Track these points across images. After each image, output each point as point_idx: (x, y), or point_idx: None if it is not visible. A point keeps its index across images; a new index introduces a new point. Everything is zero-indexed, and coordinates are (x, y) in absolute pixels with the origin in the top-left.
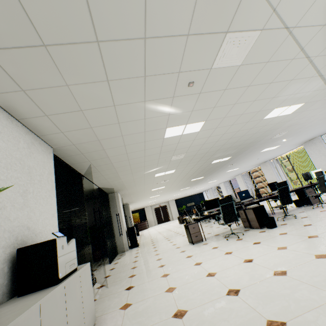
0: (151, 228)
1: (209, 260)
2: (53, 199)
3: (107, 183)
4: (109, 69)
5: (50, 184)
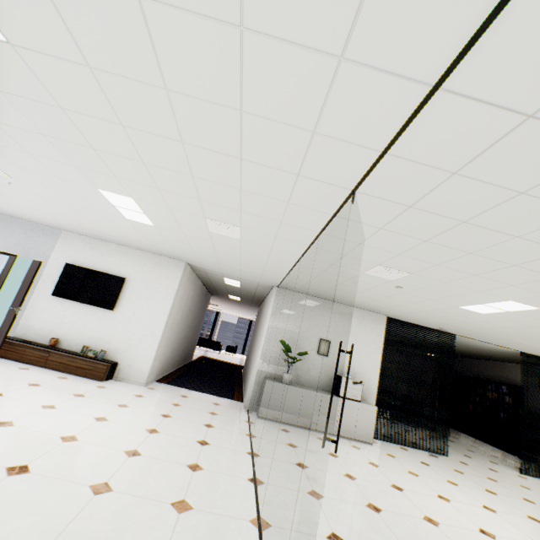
0: None
1: (505, 519)
2: (377, 355)
3: (527, 349)
4: (348, 291)
5: (376, 343)
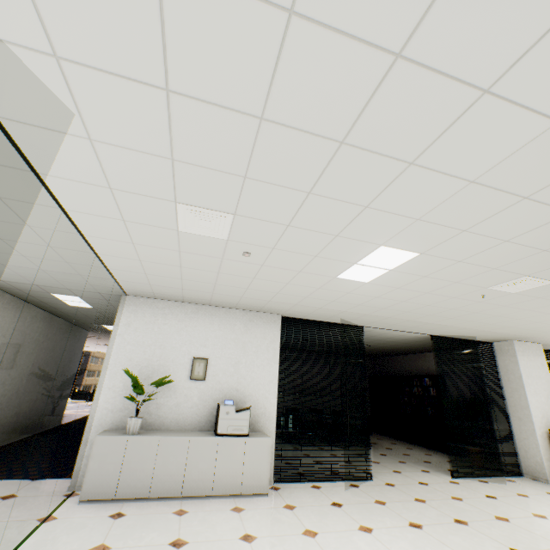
0: None
1: None
2: (274, 367)
3: (435, 330)
4: (205, 281)
5: (270, 352)
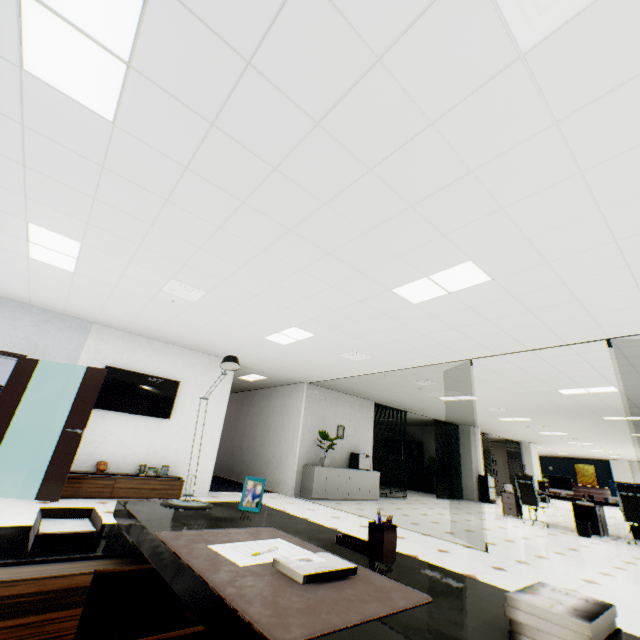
0: (606, 507)
1: (465, 515)
2: (371, 433)
3: (440, 417)
4: (374, 388)
5: (369, 424)
